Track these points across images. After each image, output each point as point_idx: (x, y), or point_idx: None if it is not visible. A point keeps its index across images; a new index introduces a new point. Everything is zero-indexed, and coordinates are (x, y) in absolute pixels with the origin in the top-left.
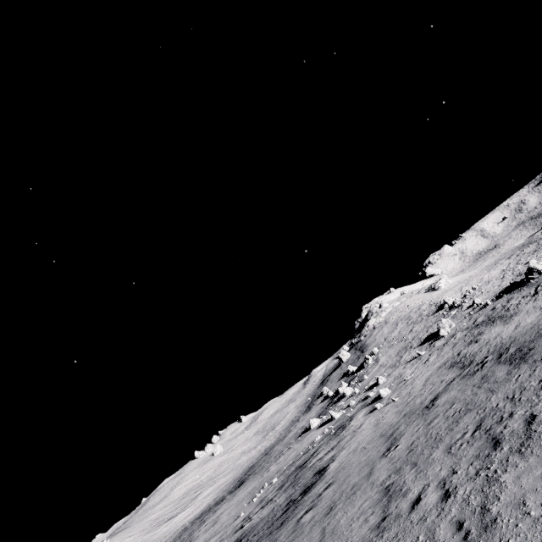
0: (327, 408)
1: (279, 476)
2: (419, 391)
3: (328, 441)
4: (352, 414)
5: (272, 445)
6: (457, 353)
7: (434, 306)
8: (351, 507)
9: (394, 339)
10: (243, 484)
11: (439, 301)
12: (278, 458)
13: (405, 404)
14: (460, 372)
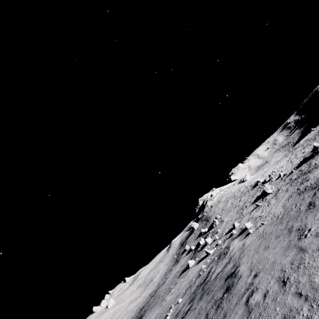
0: (194, 255)
1: (181, 297)
2: (285, 211)
3: (216, 263)
4: (226, 246)
5: (154, 290)
6: (296, 190)
7: (250, 186)
8: (313, 269)
9: (229, 207)
10: (143, 317)
11: (251, 184)
12: (169, 292)
13: (279, 219)
14: (316, 189)
